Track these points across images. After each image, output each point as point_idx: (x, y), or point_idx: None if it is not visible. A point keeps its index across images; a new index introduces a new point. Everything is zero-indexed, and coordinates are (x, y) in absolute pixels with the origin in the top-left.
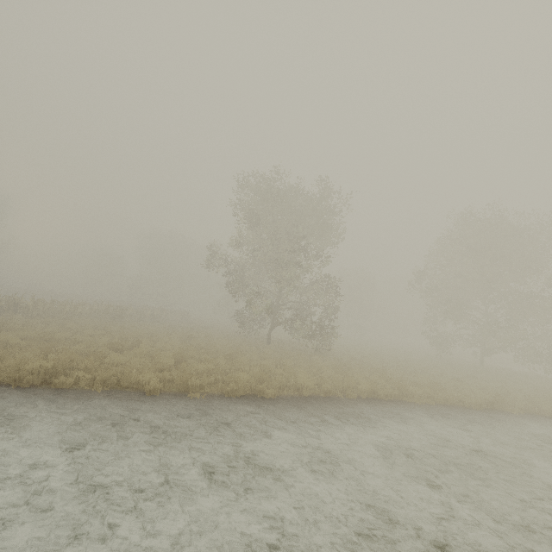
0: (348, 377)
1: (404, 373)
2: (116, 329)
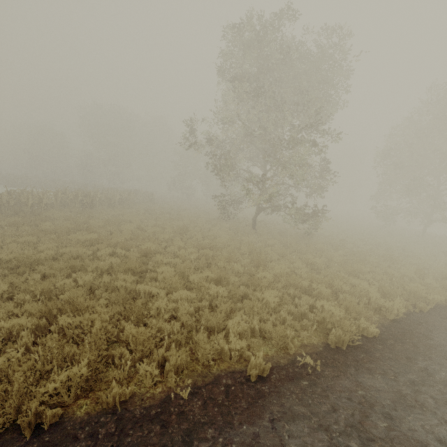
0: (397, 279)
1: (411, 259)
2: (100, 225)
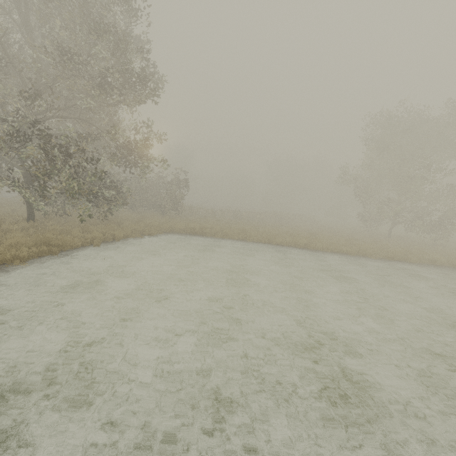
0: None
1: None
2: (290, 226)
